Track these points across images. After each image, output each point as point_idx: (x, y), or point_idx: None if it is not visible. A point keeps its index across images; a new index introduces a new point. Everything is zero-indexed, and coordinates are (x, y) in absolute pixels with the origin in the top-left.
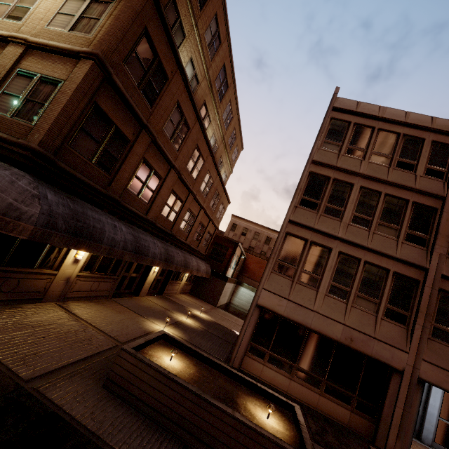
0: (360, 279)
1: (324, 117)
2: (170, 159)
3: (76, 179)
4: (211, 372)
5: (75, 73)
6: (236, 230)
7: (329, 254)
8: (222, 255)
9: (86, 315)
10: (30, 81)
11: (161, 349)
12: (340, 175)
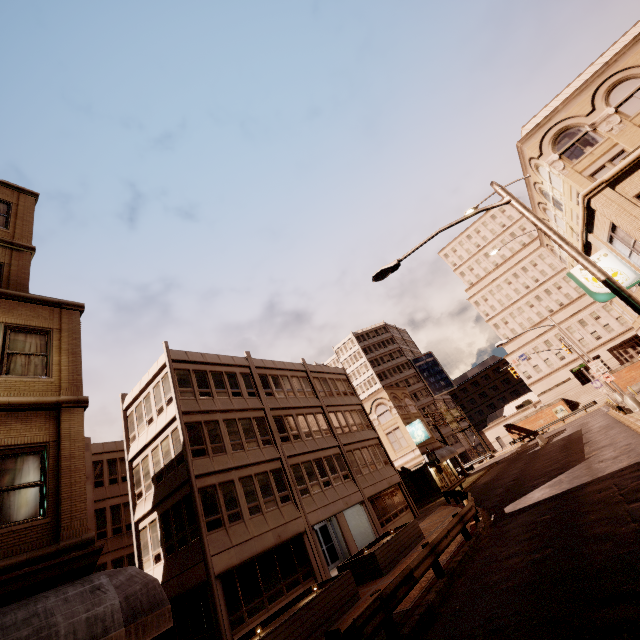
0: (259, 490)
1: (170, 370)
2: None
3: None
4: (272, 624)
5: (67, 428)
6: None
7: (234, 485)
8: None
9: None
10: None
11: None
12: (207, 417)
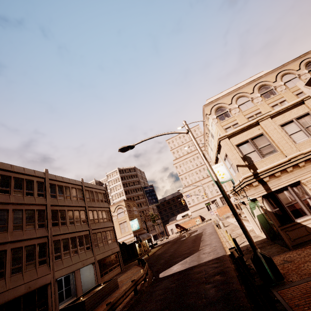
0: (25, 256)
1: None
2: None
3: None
4: None
5: None
6: None
7: (6, 253)
8: None
9: None
10: None
11: None
12: (0, 206)
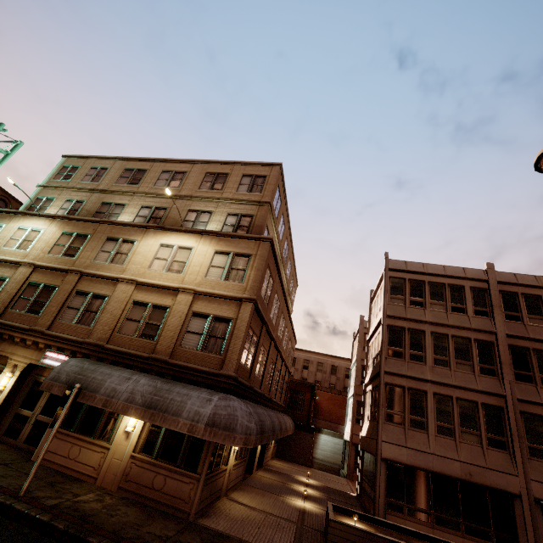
0: (458, 415)
1: (384, 278)
2: (272, 335)
3: (242, 385)
4: (383, 529)
5: (242, 313)
6: (296, 364)
7: (426, 396)
8: (300, 403)
9: (251, 503)
10: (206, 320)
11: (341, 518)
12: (412, 324)
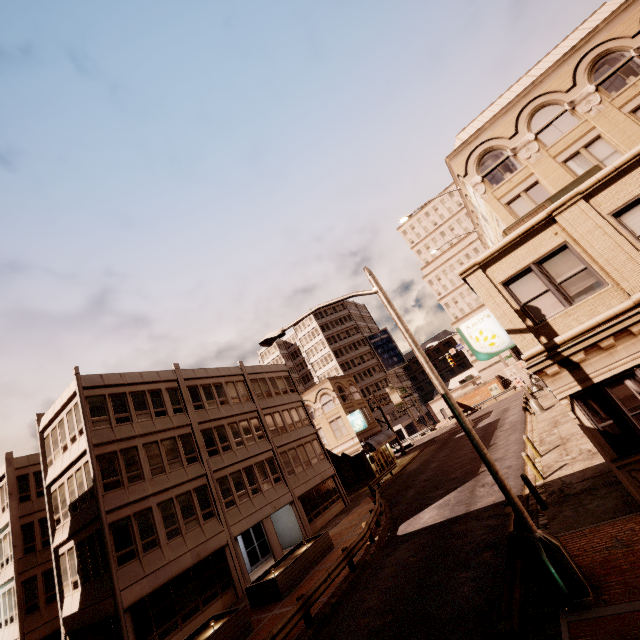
0: (180, 511)
1: (80, 400)
2: None
3: None
4: None
5: None
6: None
7: (152, 512)
8: None
9: None
10: None
11: None
12: (123, 444)
